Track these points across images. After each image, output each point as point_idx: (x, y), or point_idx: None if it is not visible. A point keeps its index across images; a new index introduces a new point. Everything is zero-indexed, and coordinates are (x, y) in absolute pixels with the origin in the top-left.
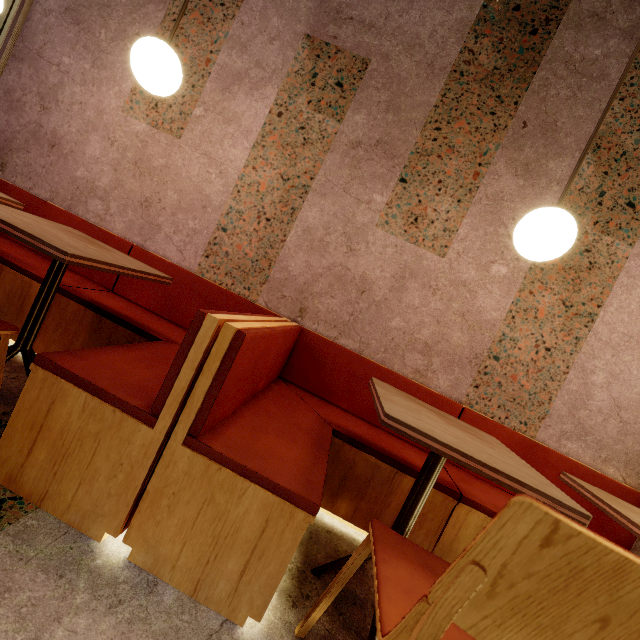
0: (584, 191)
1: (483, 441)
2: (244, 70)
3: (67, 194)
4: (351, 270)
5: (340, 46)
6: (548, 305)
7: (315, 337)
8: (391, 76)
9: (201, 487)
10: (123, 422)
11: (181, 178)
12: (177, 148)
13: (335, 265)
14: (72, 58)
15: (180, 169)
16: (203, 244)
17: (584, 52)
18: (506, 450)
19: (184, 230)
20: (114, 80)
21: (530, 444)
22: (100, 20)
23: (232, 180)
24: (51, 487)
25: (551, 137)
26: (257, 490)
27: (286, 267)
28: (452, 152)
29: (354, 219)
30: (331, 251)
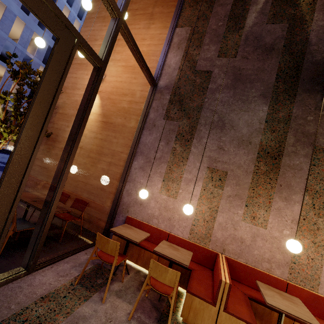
0: (307, 204)
1: (294, 304)
2: (191, 178)
3: (146, 218)
4: (236, 235)
5: (218, 169)
6: (307, 243)
7: (231, 260)
8: (235, 175)
9: (229, 321)
10: (208, 306)
11: (178, 210)
12: (176, 202)
13: (231, 234)
14: (143, 180)
15: (178, 208)
16: (188, 230)
17: (293, 162)
18: (302, 305)
19: (182, 226)
20: (155, 184)
21: (316, 296)
22: (149, 169)
23: (194, 210)
24: (195, 322)
25: (290, 188)
26: (242, 322)
27: (215, 236)
28: (260, 196)
29: (234, 219)
30: (229, 229)
